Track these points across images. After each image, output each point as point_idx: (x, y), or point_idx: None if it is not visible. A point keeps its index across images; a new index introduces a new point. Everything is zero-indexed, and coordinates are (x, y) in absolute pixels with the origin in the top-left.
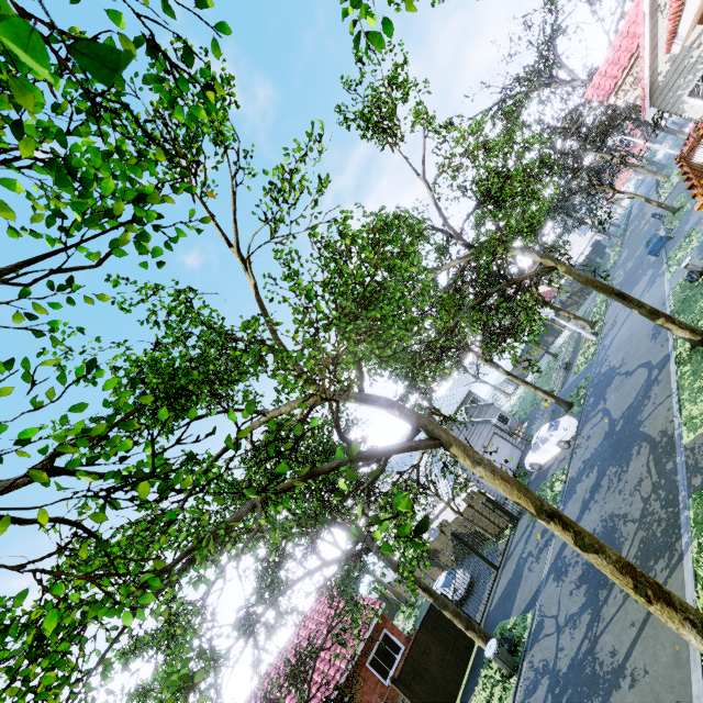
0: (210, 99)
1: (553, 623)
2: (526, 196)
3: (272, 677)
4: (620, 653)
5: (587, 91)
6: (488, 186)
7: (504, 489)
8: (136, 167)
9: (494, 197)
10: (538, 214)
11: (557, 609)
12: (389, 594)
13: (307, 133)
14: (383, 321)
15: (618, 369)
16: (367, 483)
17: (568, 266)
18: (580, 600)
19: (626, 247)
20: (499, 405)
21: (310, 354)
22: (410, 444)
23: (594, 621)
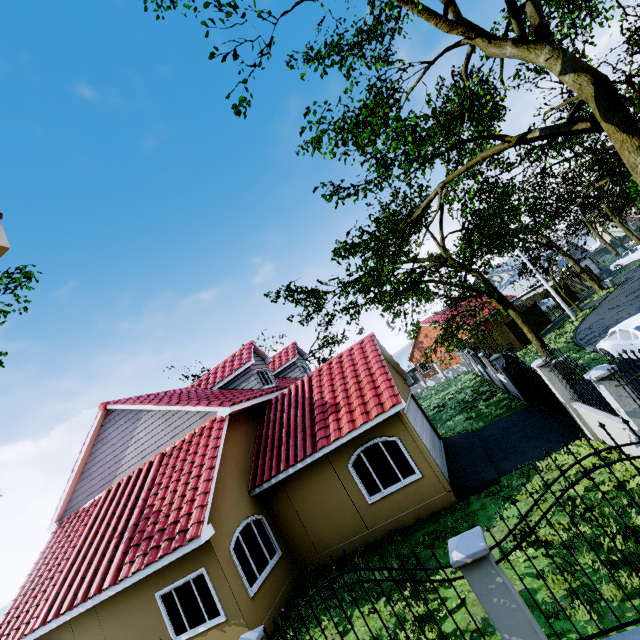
0: None
1: None
2: None
3: (449, 310)
4: None
5: None
6: None
7: None
8: None
9: None
10: None
11: None
12: None
13: None
14: None
15: None
16: None
17: None
18: None
19: None
20: None
21: None
22: None
23: None
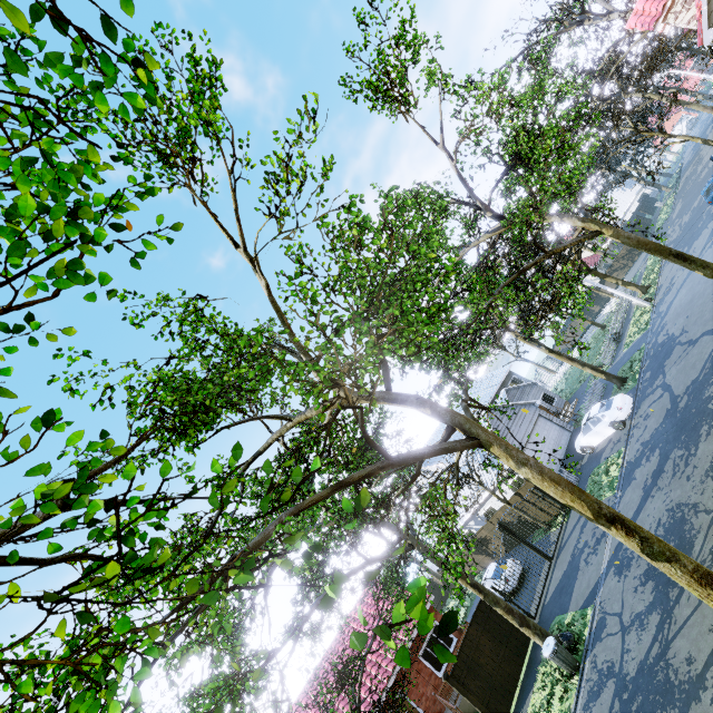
0: (142, 77)
1: (616, 621)
2: (562, 153)
3: (327, 668)
4: (697, 661)
5: (628, 21)
6: (517, 147)
7: (555, 491)
8: (70, 176)
9: (525, 159)
10: (577, 173)
11: (620, 606)
12: (438, 582)
13: (297, 110)
14: (404, 317)
15: (679, 338)
16: (401, 489)
17: (615, 228)
18: (647, 598)
19: (680, 198)
20: (542, 383)
21: (326, 359)
22: (445, 446)
23: (665, 622)
